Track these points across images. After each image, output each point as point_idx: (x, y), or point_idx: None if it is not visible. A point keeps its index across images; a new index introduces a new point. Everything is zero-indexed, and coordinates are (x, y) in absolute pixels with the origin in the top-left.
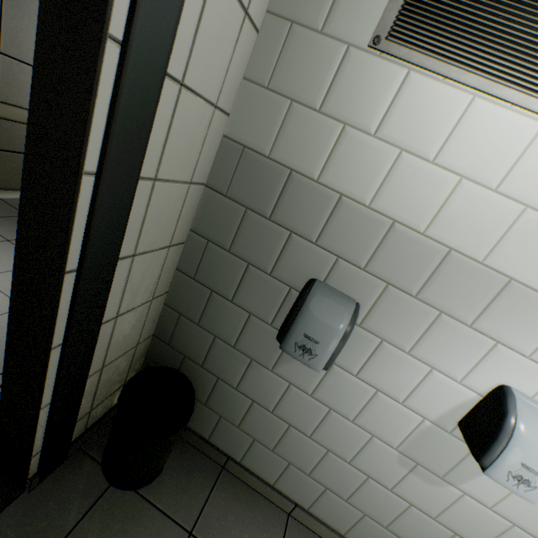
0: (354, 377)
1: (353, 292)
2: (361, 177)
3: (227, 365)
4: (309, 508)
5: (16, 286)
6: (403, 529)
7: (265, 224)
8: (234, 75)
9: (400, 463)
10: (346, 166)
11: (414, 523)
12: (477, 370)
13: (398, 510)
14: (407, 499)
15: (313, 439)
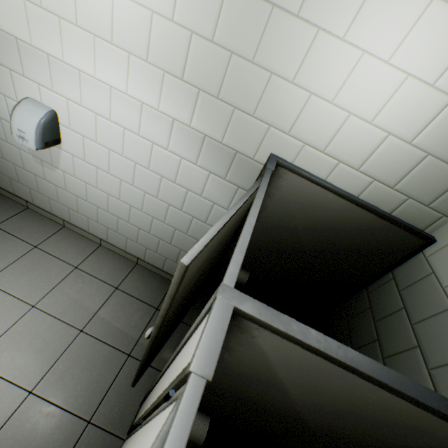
0: None
1: None
2: None
3: None
4: (34, 202)
5: None
6: (64, 201)
7: None
8: None
9: (37, 162)
10: None
11: (64, 196)
12: (17, 92)
13: (55, 191)
14: (53, 183)
15: (6, 159)
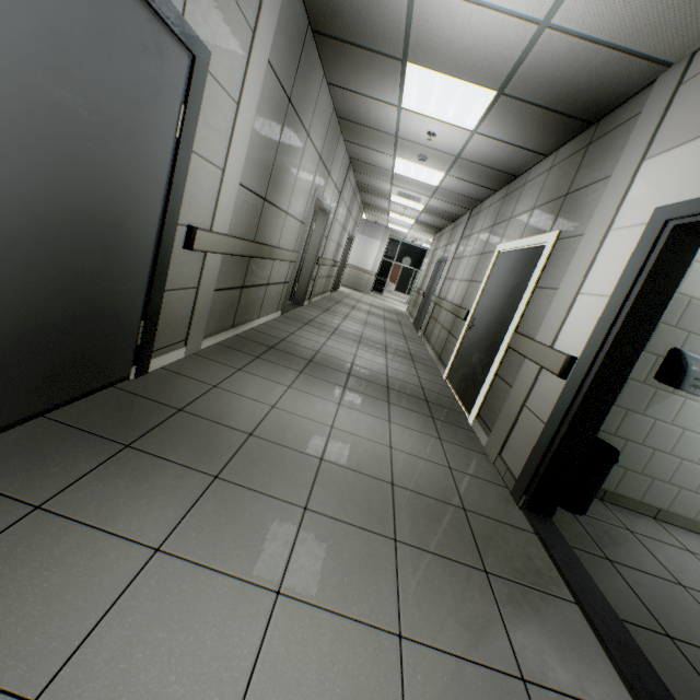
0: (699, 404)
1: (698, 352)
2: None
3: (607, 419)
4: (667, 508)
5: (598, 373)
6: None
7: None
8: None
9: None
10: (693, 282)
11: None
12: None
13: None
14: None
15: (671, 454)
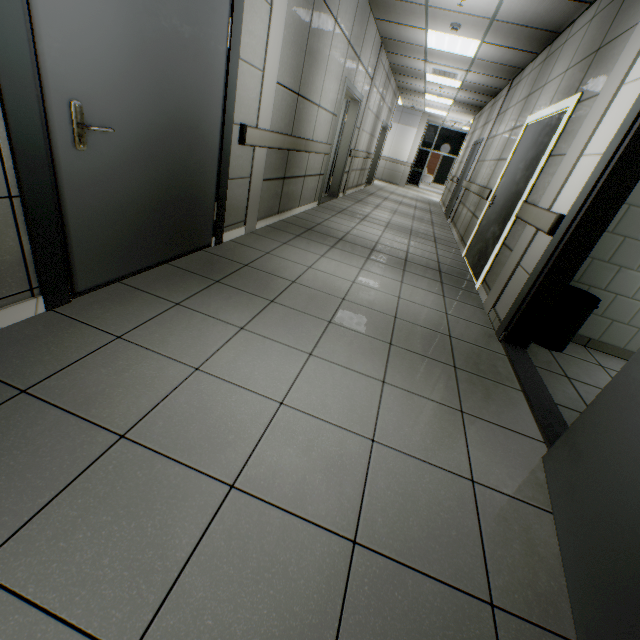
0: None
1: None
2: None
3: (598, 276)
4: None
5: (578, 225)
6: None
7: None
8: None
9: None
10: None
11: None
12: None
13: None
14: None
15: None
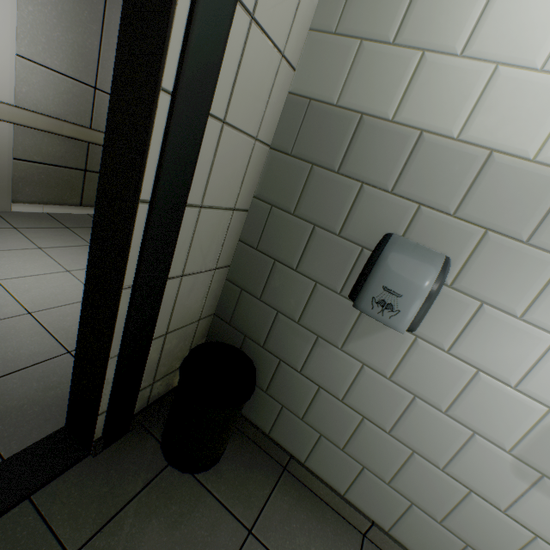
0: (445, 354)
1: (440, 246)
2: (446, 106)
3: (290, 344)
4: (390, 529)
5: (96, 224)
6: None
7: (332, 179)
8: (300, 23)
9: (516, 473)
10: (427, 97)
11: None
12: None
13: (516, 543)
14: (530, 528)
15: (394, 436)
